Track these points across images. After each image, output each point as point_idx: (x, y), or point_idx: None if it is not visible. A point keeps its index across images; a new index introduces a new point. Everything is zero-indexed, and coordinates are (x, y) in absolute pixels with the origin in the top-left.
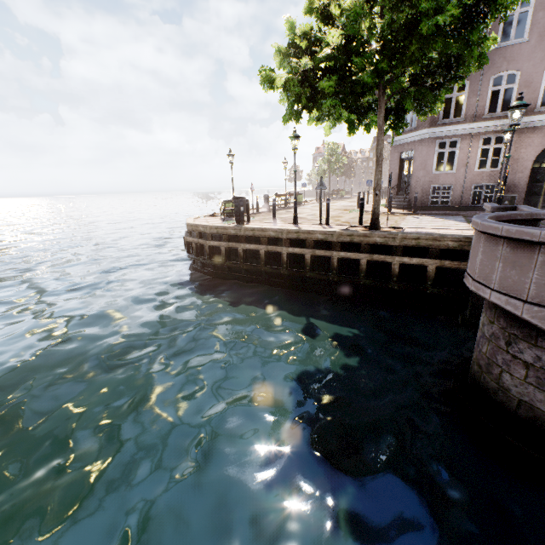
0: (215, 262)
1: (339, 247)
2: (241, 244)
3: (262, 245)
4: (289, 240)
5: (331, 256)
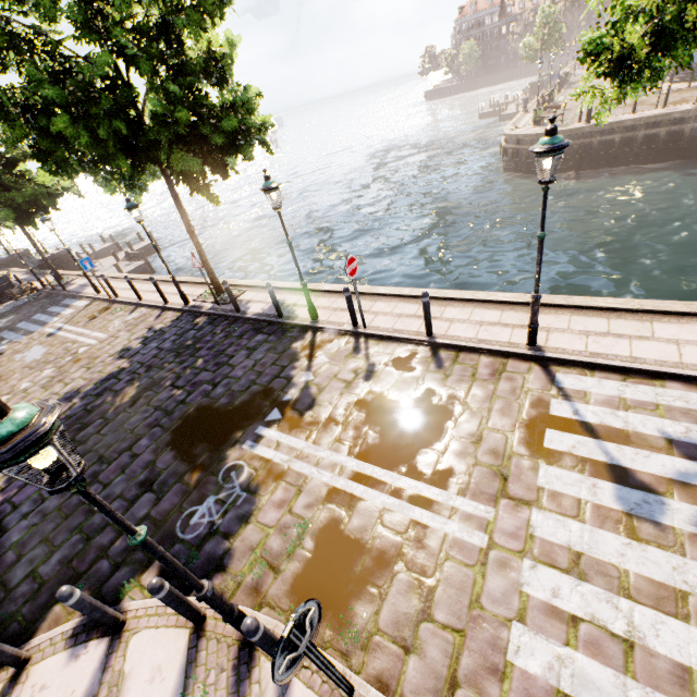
0: (565, 160)
1: (692, 121)
2: (597, 139)
3: (619, 135)
4: (645, 125)
5: (685, 129)
